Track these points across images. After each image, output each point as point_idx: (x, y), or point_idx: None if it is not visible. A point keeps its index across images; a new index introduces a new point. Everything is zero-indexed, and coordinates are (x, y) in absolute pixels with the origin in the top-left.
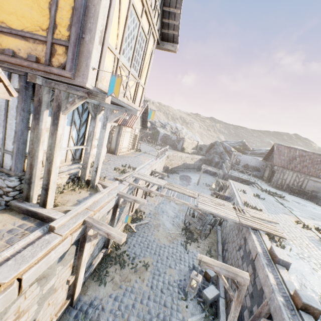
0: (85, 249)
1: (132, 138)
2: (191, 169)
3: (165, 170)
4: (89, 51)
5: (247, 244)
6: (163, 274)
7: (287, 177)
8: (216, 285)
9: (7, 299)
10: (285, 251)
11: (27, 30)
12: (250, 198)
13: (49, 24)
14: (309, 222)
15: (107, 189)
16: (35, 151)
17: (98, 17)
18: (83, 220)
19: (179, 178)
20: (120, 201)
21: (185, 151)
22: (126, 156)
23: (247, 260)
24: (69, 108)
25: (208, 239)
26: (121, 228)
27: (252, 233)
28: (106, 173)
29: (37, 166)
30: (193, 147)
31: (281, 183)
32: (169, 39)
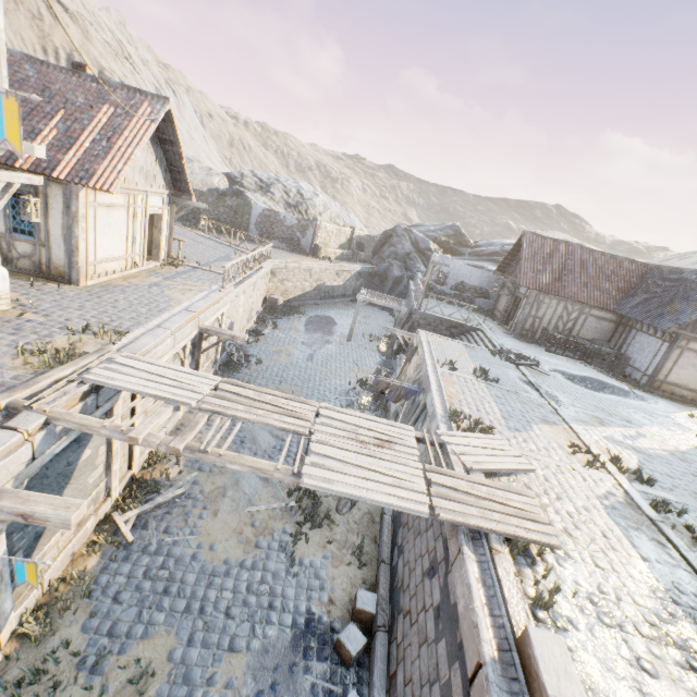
0: None
1: (141, 227)
2: (338, 299)
3: (268, 309)
4: None
5: (451, 569)
6: (204, 689)
7: (546, 313)
8: (368, 671)
9: None
10: (559, 600)
11: None
12: (466, 385)
13: None
14: (596, 438)
15: None
16: None
17: None
18: None
19: (305, 328)
20: None
21: (322, 255)
22: (117, 285)
23: (450, 635)
24: None
25: (361, 507)
26: (73, 546)
27: (466, 555)
28: None
29: None
30: (343, 242)
31: (532, 327)
32: None
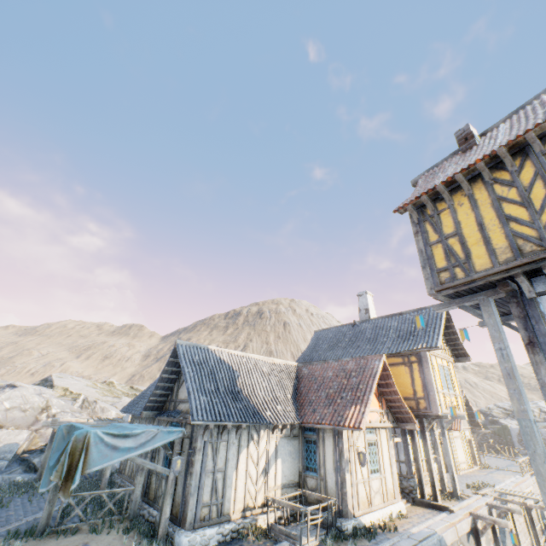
0: (481, 544)
1: (466, 446)
2: None
3: None
4: (434, 398)
5: None
6: None
7: None
8: None
9: (455, 533)
10: None
11: (404, 396)
12: None
13: (413, 392)
14: None
15: (472, 497)
16: (418, 458)
17: (433, 384)
18: (468, 511)
19: None
20: (493, 514)
21: None
22: (470, 474)
23: None
24: (429, 426)
25: None
26: None
27: None
28: (460, 490)
29: (421, 469)
30: None
31: None
32: (461, 355)
